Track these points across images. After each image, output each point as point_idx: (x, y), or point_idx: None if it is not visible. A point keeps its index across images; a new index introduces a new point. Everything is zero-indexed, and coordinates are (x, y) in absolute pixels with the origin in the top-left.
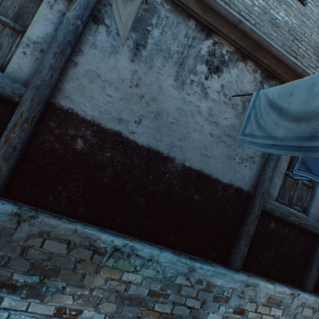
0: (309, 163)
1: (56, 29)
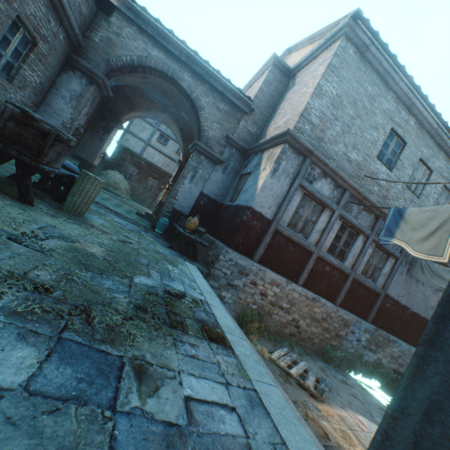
0: None
1: (389, 268)
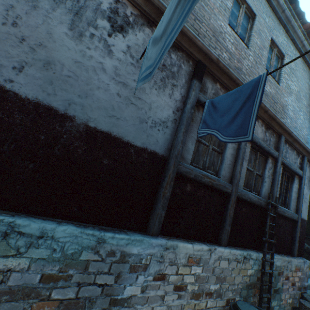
0: (208, 120)
1: None
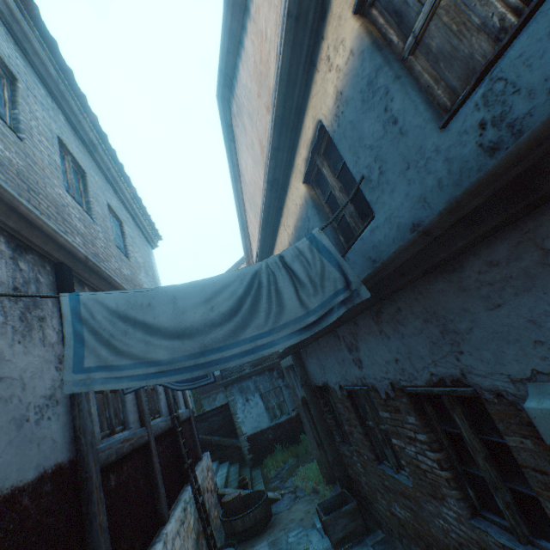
0: None
1: None
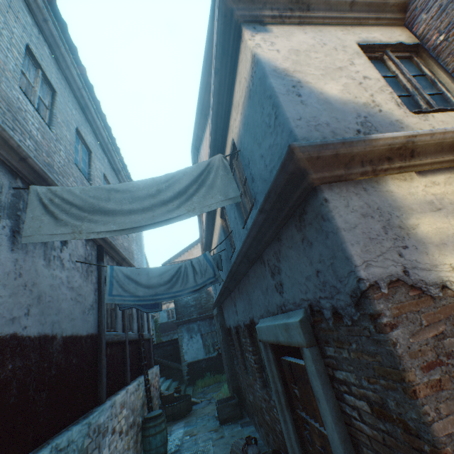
0: None
1: None
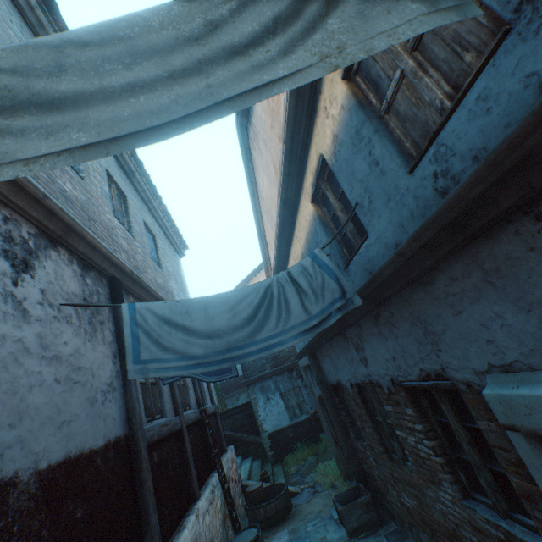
0: None
1: None
